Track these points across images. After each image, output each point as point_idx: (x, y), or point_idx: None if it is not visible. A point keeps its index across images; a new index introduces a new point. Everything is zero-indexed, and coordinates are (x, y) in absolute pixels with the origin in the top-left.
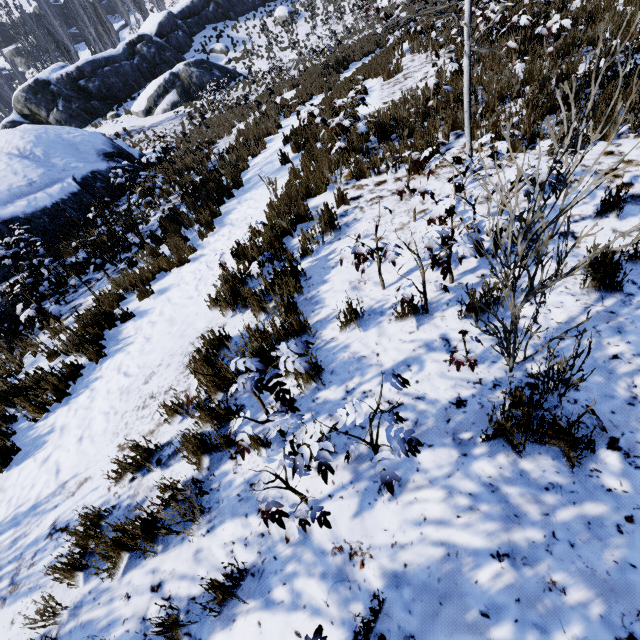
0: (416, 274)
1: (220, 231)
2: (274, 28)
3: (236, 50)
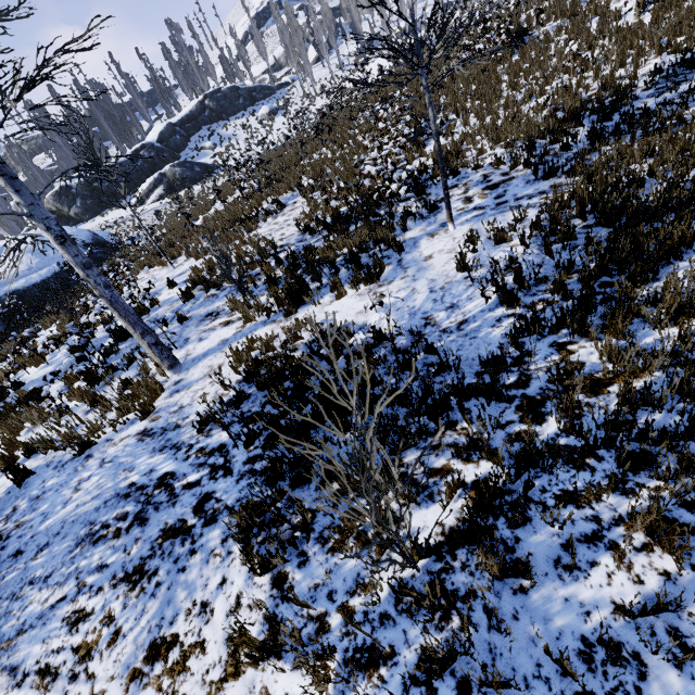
0: None
1: None
2: (258, 124)
3: (222, 146)
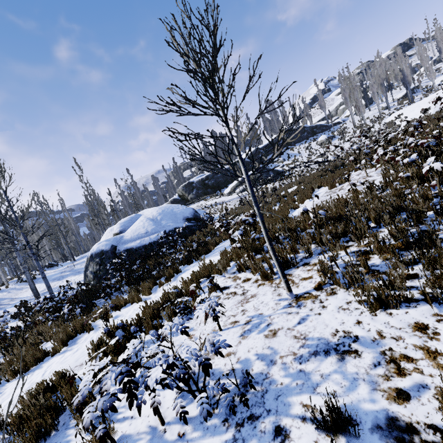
0: (165, 392)
1: (170, 283)
2: (316, 146)
3: (289, 160)
